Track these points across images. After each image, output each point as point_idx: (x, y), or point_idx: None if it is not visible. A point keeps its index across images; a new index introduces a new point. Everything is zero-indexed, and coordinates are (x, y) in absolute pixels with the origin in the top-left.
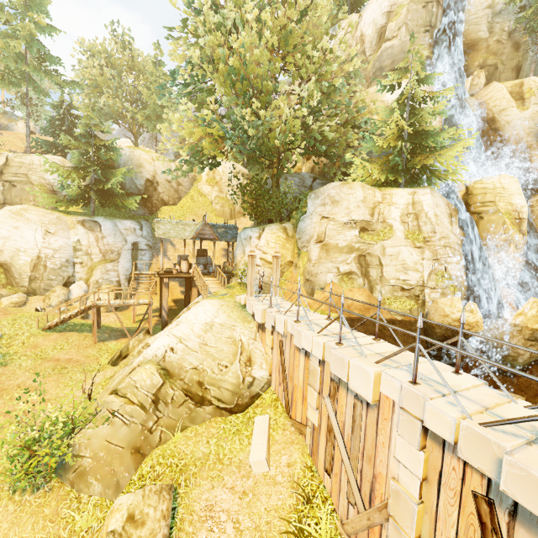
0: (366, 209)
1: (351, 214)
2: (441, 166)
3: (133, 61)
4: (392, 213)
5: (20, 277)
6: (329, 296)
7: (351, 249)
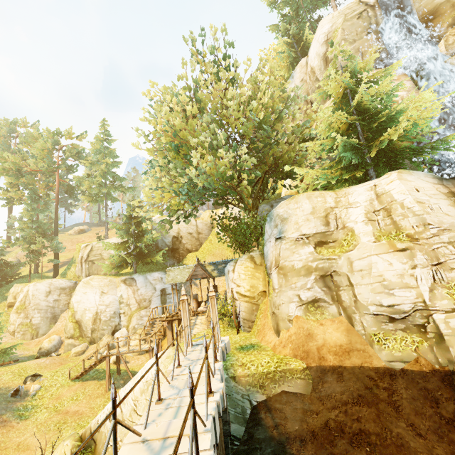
0: (317, 219)
1: (302, 229)
2: (437, 139)
3: None
4: (351, 215)
5: (86, 330)
6: (293, 334)
7: (308, 270)
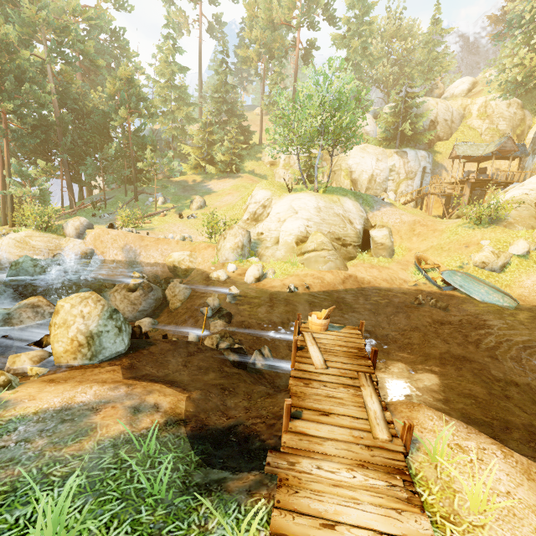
0: None
1: None
2: None
3: (398, 29)
4: None
5: (361, 188)
6: None
7: None
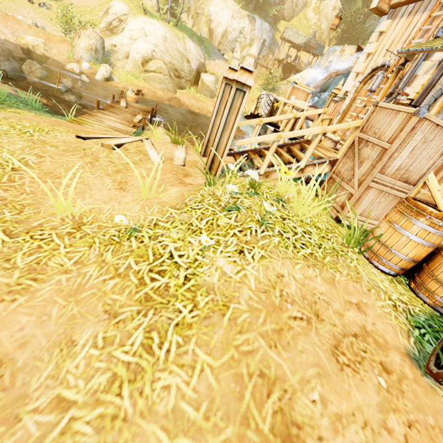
0: None
1: None
2: None
3: None
4: None
5: (215, 40)
6: None
7: None
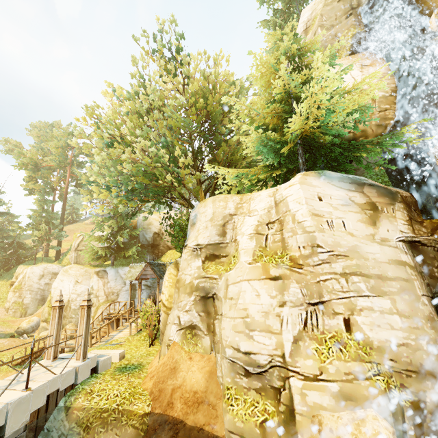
0: (212, 227)
1: (199, 238)
2: None
3: None
4: (243, 225)
5: None
6: (162, 364)
7: (191, 287)
